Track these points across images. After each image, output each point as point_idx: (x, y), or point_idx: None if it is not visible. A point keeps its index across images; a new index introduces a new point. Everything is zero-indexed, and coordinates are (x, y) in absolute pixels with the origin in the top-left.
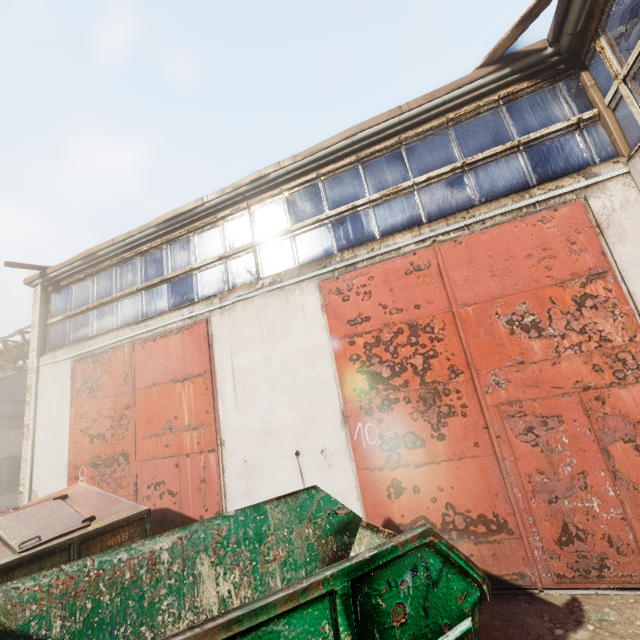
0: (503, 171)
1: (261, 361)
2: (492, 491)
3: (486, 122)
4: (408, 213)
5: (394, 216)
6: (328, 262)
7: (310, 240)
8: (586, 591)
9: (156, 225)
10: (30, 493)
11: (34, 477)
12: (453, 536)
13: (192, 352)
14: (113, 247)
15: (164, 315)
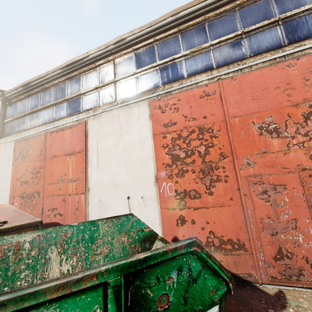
0: (267, 37)
1: (113, 146)
2: (238, 226)
3: (259, 6)
4: (205, 63)
5: (197, 64)
6: (155, 90)
7: (146, 78)
8: (288, 287)
9: (62, 68)
10: None
11: None
12: (212, 249)
13: (76, 139)
14: (39, 80)
15: (63, 119)
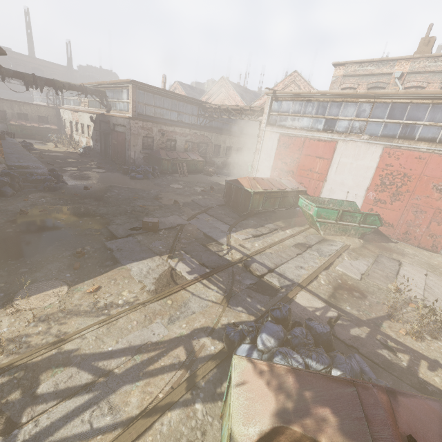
0: None
1: (349, 163)
2: (395, 219)
3: None
4: (433, 135)
5: (427, 134)
6: (391, 141)
7: (390, 128)
8: (401, 242)
9: (331, 94)
10: (257, 169)
11: (258, 165)
12: None
13: (327, 151)
14: (308, 94)
15: (320, 132)
